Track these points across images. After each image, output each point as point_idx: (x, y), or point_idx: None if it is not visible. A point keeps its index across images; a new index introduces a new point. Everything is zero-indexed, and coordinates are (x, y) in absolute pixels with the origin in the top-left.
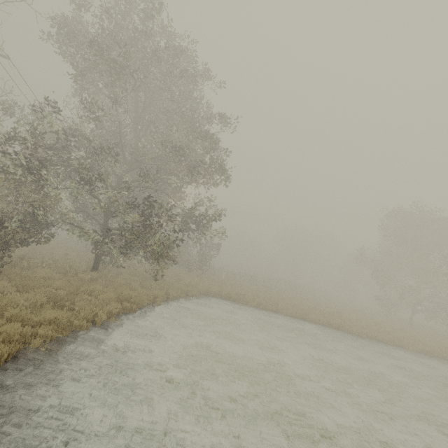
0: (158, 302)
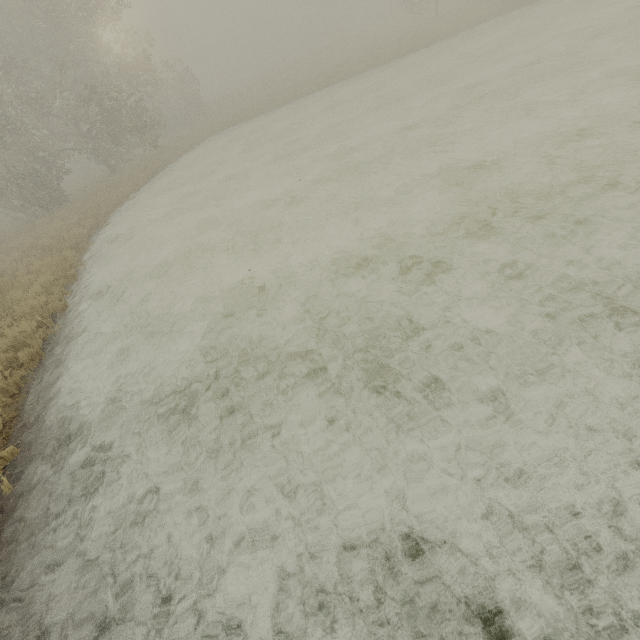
0: (170, 161)
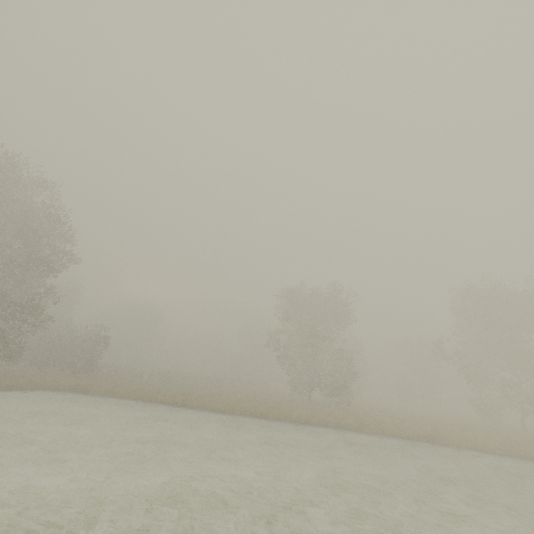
0: None
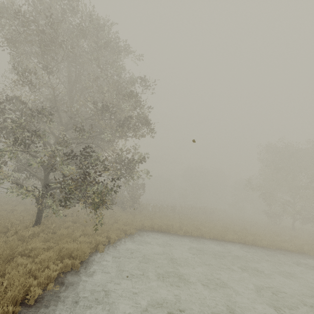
0: (101, 249)
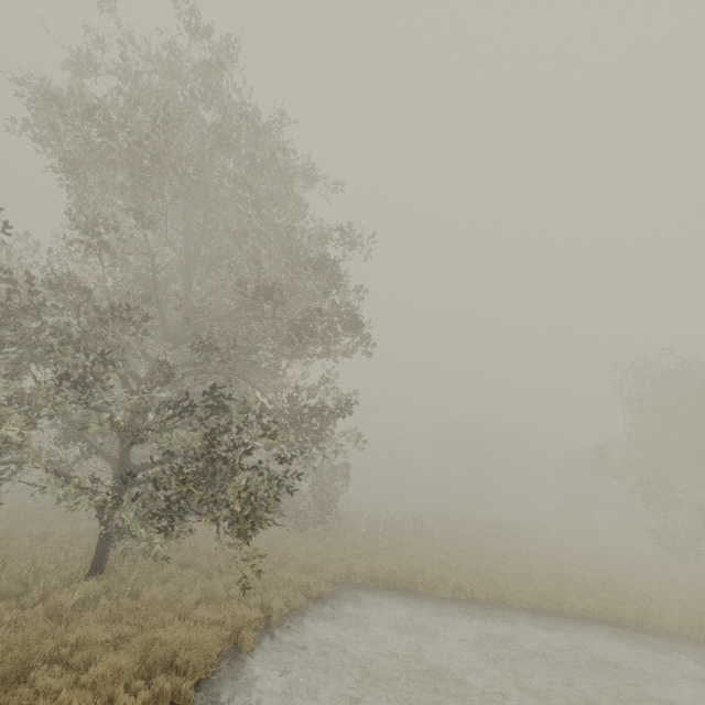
0: (247, 641)
